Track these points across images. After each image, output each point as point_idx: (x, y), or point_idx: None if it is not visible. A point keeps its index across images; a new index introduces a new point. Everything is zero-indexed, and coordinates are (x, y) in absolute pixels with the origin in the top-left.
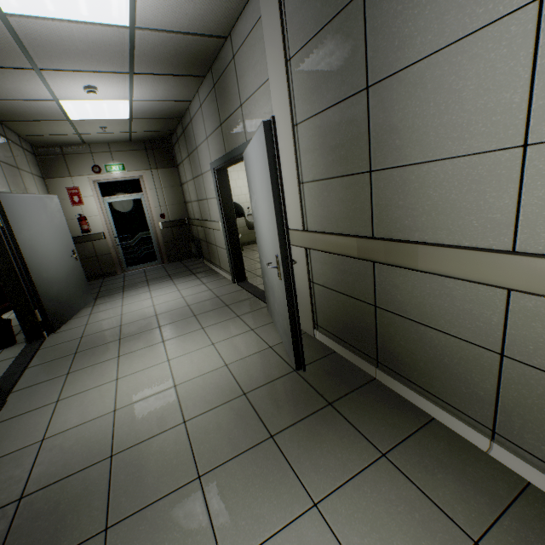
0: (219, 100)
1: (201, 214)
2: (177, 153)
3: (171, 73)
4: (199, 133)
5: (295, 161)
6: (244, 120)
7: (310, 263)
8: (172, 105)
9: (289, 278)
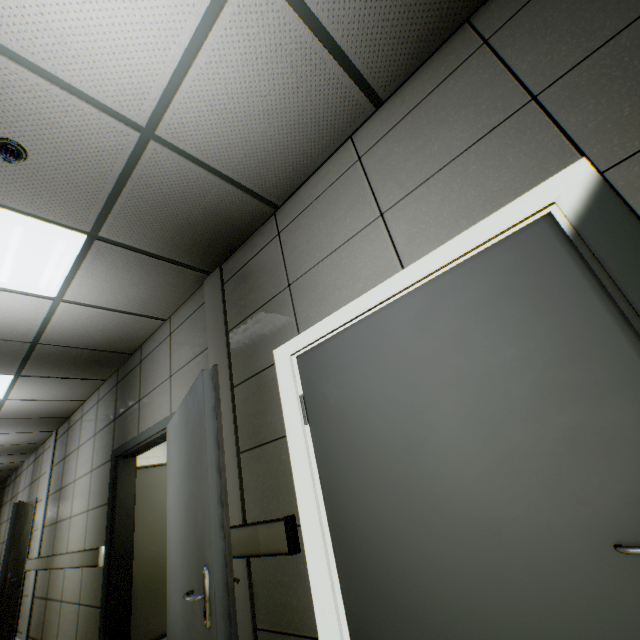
0: (35, 468)
1: (1, 556)
2: (6, 494)
3: (6, 454)
4: (23, 483)
5: (44, 514)
6: (39, 485)
7: (37, 581)
8: (8, 464)
9: (3, 588)
